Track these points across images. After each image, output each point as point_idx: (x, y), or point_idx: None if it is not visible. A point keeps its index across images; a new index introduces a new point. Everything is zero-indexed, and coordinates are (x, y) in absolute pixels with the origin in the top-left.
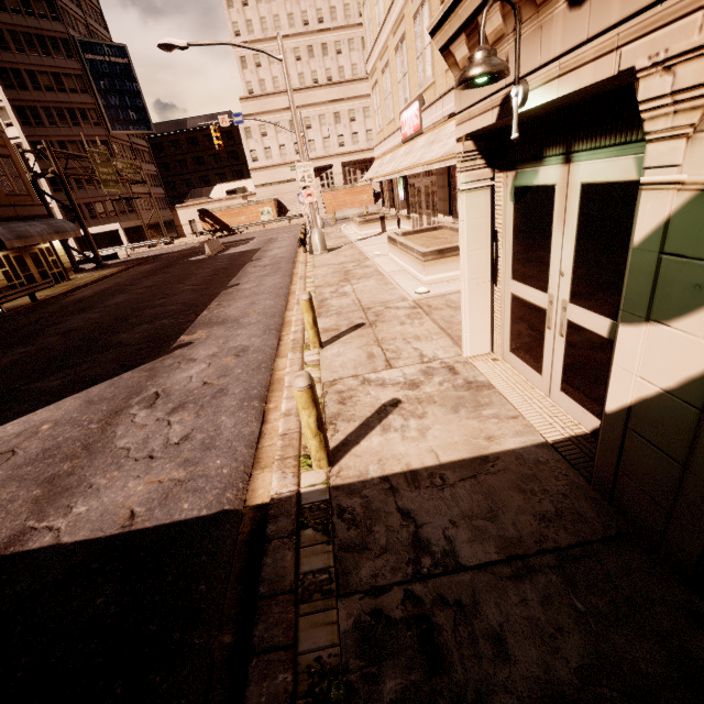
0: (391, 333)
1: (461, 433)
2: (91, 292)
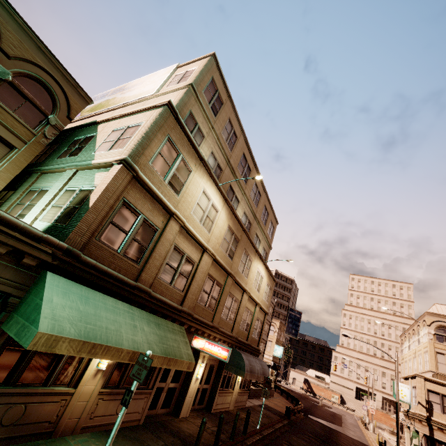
0: None
1: None
2: None
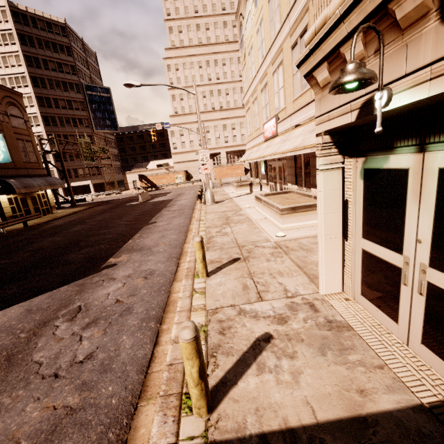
0: (260, 268)
1: (332, 382)
2: (63, 222)
